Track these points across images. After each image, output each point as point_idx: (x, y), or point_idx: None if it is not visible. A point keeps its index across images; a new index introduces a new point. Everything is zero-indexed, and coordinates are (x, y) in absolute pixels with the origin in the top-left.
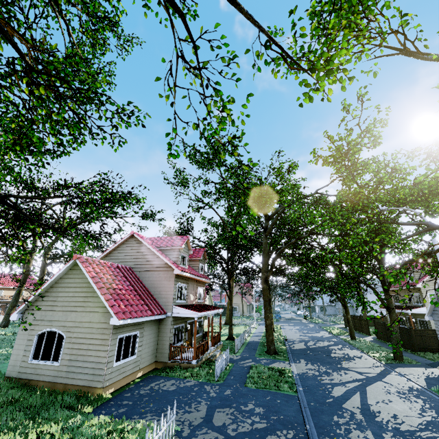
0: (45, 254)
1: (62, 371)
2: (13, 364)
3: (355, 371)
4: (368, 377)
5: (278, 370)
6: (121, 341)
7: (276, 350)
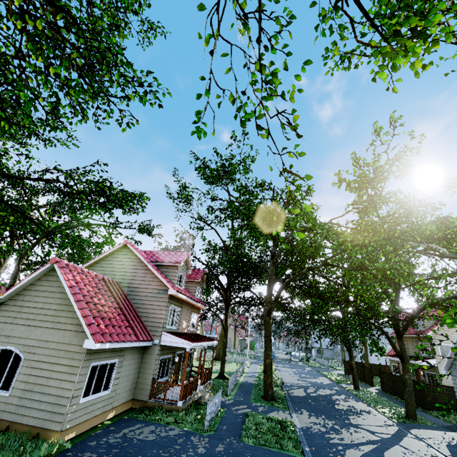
0: (20, 258)
1: (10, 404)
2: None
3: (366, 429)
4: (383, 439)
5: (278, 421)
6: (94, 370)
7: (274, 396)
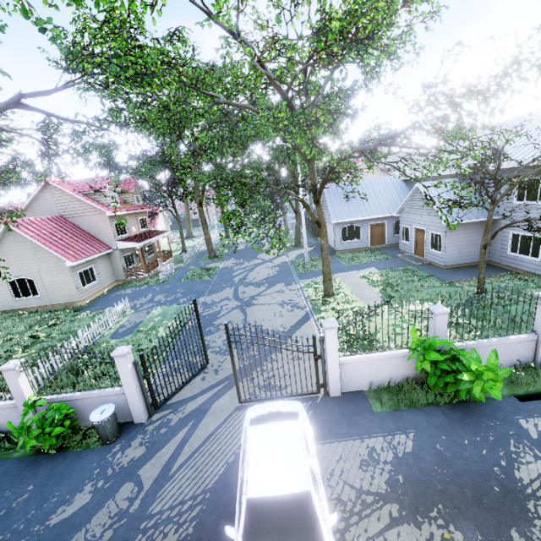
0: None
1: (45, 299)
2: (1, 304)
3: (261, 259)
4: (265, 261)
5: (209, 268)
6: (81, 274)
7: (217, 255)
